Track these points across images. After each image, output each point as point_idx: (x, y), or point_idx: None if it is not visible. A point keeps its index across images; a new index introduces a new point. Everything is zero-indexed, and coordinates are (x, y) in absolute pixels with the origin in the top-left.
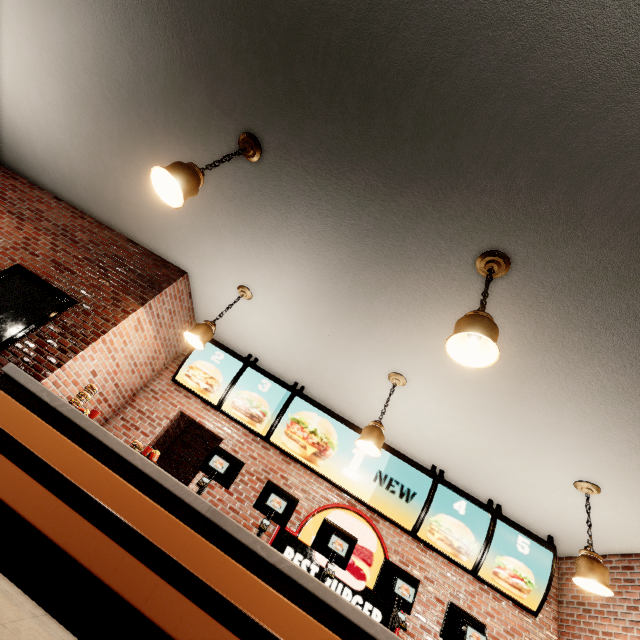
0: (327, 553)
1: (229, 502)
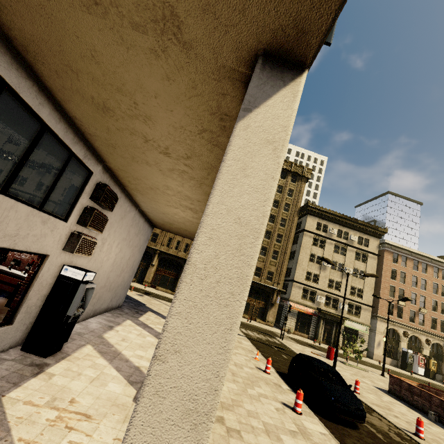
0: (15, 265)
1: (19, 258)
